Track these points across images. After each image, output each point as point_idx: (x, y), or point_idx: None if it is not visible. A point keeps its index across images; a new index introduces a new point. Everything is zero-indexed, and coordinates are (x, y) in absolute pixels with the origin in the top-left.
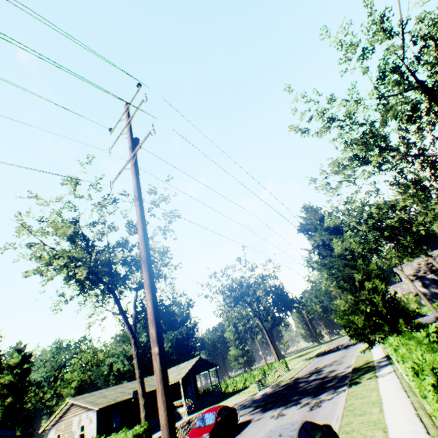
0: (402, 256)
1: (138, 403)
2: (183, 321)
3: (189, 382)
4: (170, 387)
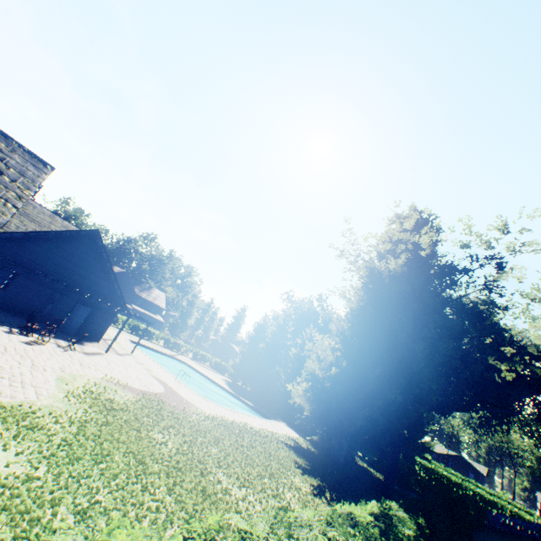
0: None
1: None
2: None
3: None
4: None
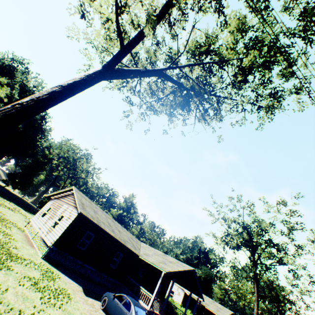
0: None
1: (194, 304)
2: (213, 266)
3: (211, 314)
4: (205, 309)
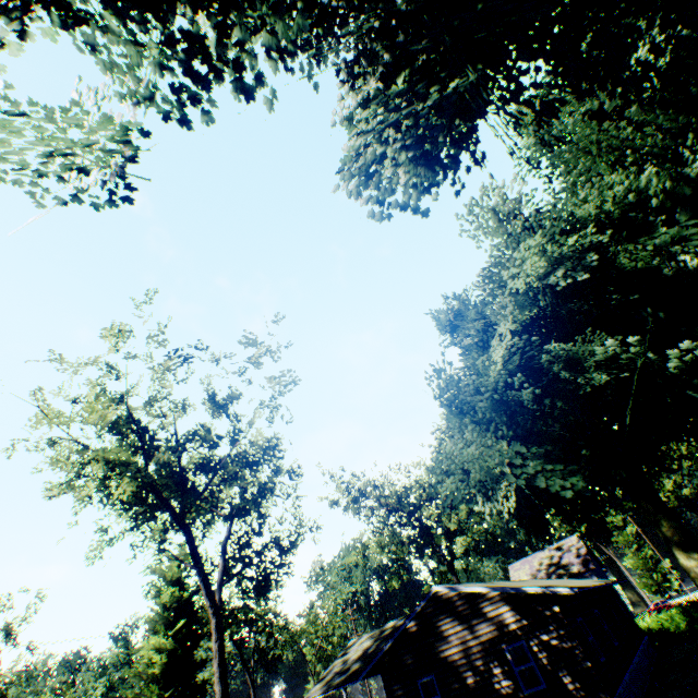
0: (440, 578)
1: None
2: None
3: None
4: None
